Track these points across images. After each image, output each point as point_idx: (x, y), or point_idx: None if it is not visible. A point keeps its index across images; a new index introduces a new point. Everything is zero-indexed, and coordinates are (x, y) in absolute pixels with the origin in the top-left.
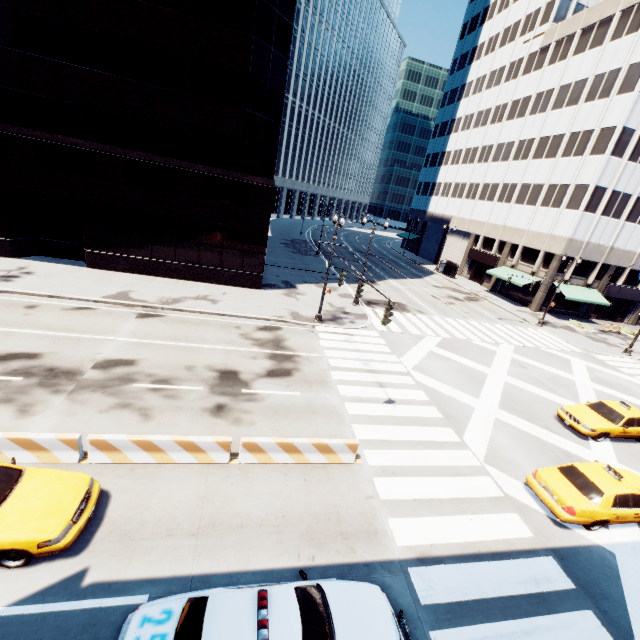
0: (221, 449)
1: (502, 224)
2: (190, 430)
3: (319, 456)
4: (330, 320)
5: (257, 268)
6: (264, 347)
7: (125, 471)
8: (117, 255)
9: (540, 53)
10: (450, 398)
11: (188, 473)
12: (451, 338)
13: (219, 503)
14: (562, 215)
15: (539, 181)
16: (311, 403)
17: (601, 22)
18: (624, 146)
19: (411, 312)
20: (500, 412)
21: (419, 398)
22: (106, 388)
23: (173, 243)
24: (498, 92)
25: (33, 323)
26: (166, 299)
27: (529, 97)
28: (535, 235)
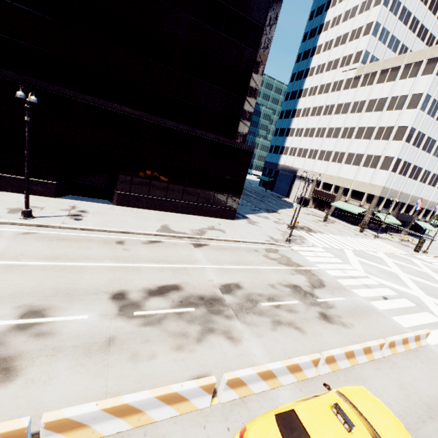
0: (378, 349)
1: (336, 175)
2: (332, 336)
3: (413, 343)
4: (292, 241)
5: (234, 205)
6: (287, 265)
7: (343, 377)
8: (141, 196)
9: (354, 79)
10: (403, 291)
11: (372, 370)
12: (354, 250)
13: (412, 390)
14: (377, 173)
15: (360, 152)
16: (357, 304)
17: (392, 68)
18: (410, 137)
19: (317, 232)
20: (430, 298)
21: (393, 293)
22: (251, 309)
23: (182, 187)
24: (327, 97)
25: (139, 257)
26: (195, 230)
27: (349, 103)
28: (360, 183)
